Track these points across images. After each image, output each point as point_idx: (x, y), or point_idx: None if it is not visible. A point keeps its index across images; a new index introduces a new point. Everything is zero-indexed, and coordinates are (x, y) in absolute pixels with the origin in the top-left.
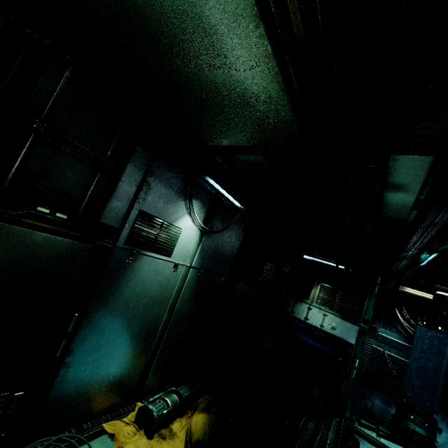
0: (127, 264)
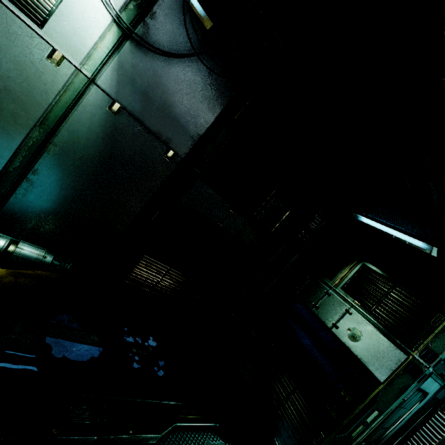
0: None
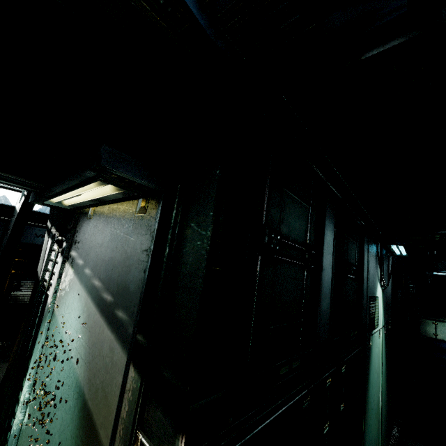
0: (369, 349)
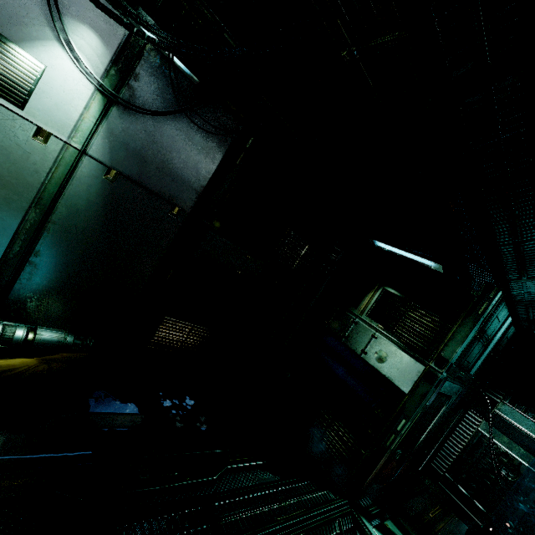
0: None
